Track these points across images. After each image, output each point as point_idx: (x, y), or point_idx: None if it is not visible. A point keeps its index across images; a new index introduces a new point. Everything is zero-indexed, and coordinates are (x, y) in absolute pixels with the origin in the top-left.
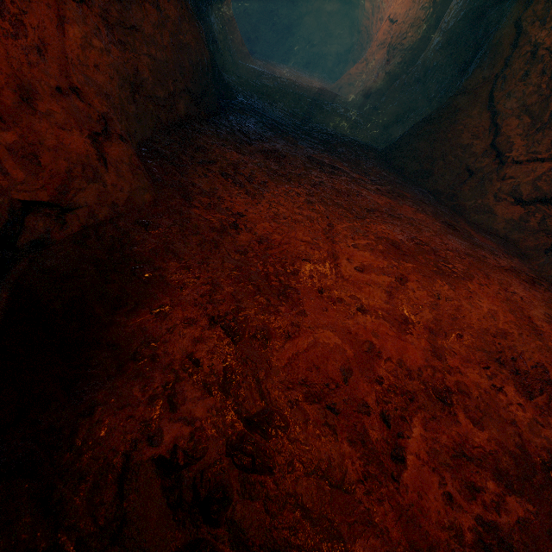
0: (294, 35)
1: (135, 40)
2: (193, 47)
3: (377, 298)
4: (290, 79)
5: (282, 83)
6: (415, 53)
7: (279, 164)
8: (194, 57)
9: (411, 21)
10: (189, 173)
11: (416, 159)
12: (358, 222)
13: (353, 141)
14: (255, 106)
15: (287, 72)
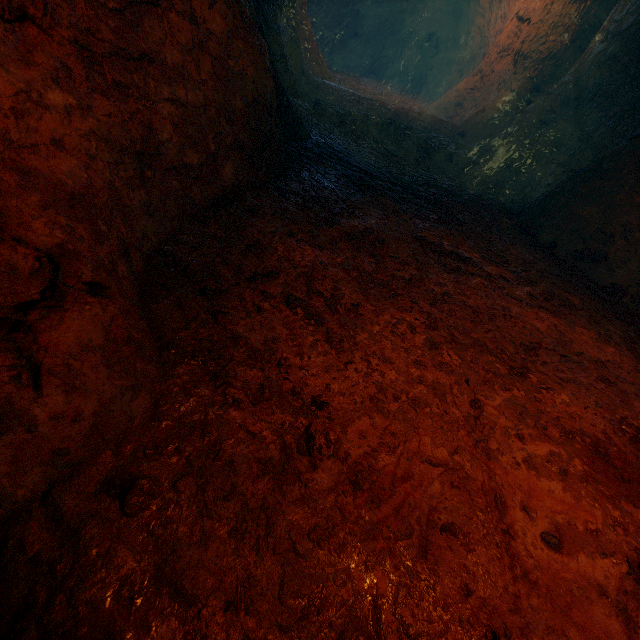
0: (383, 40)
1: (148, 78)
2: (250, 75)
3: (603, 637)
4: (379, 101)
5: (369, 106)
6: (558, 63)
7: (376, 258)
8: (251, 91)
9: (555, 20)
10: (229, 311)
11: (577, 233)
12: (519, 388)
13: (475, 198)
14: (336, 148)
15: (374, 89)
